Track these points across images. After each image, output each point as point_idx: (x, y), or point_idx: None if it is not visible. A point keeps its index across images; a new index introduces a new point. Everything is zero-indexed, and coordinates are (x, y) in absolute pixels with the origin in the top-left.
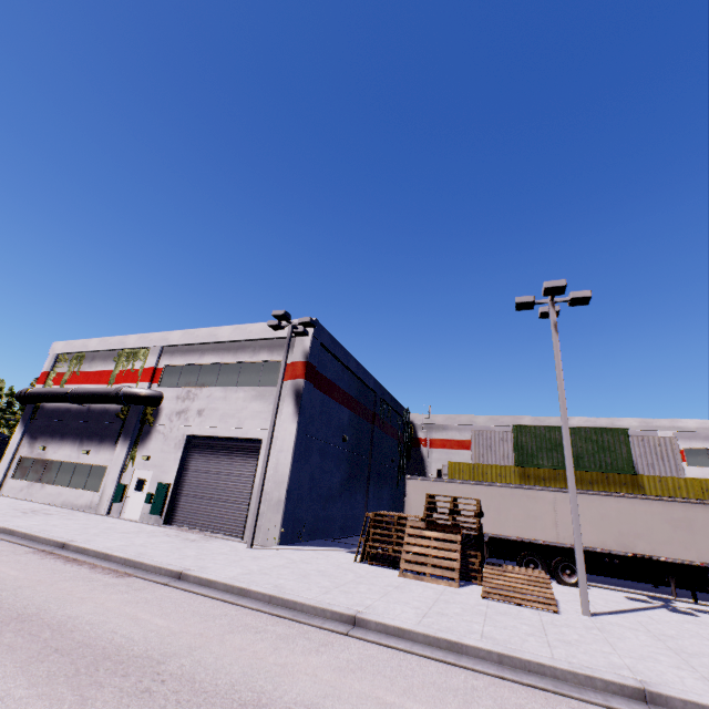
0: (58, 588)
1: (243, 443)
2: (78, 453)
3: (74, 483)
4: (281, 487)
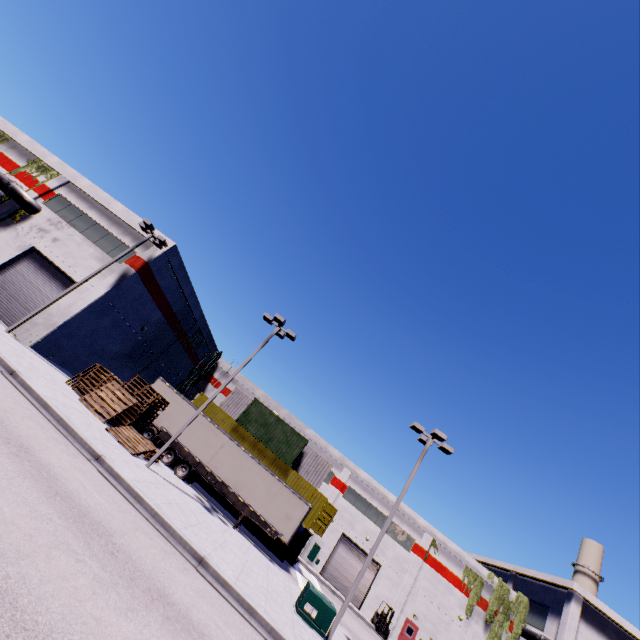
0: None
1: (66, 278)
2: None
3: None
4: (63, 318)
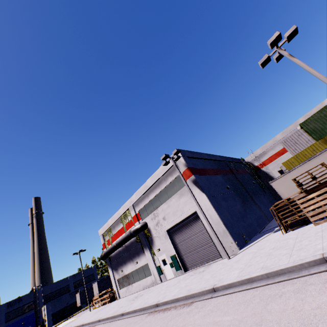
0: (170, 326)
1: (189, 218)
2: (134, 265)
3: (141, 277)
4: (220, 225)
